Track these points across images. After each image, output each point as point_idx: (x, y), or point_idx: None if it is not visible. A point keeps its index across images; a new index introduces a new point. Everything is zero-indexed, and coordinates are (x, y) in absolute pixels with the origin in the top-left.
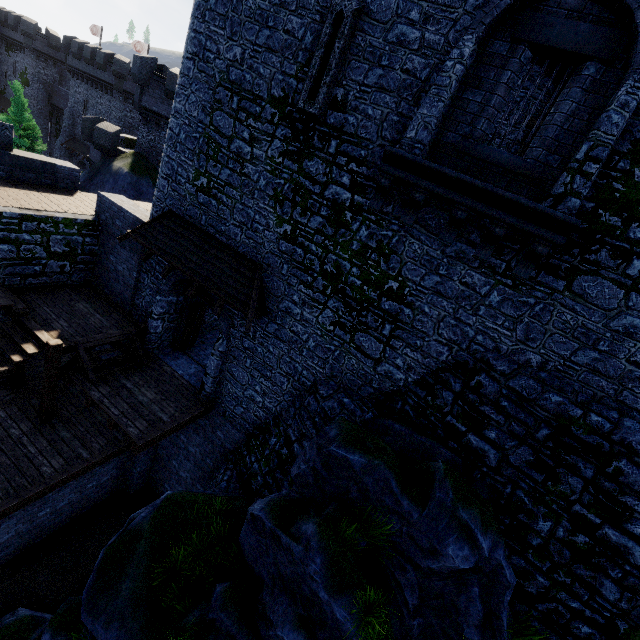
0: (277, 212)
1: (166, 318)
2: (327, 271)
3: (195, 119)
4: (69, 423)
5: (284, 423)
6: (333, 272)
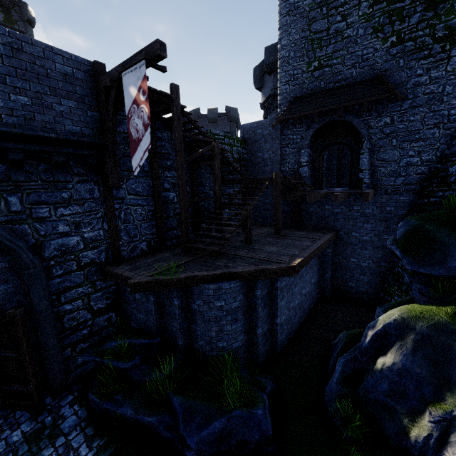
0: (380, 37)
1: (308, 166)
2: (439, 37)
3: (298, 39)
4: (289, 235)
5: (453, 155)
6: (445, 34)
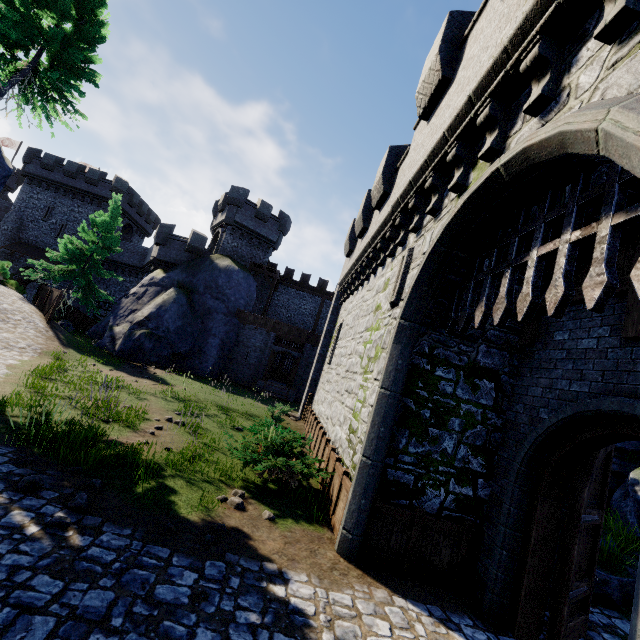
0: None
1: None
2: None
3: None
4: None
5: None
6: None
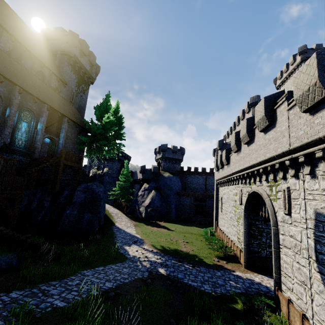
0: None
1: None
2: None
3: None
4: None
5: None
6: None
